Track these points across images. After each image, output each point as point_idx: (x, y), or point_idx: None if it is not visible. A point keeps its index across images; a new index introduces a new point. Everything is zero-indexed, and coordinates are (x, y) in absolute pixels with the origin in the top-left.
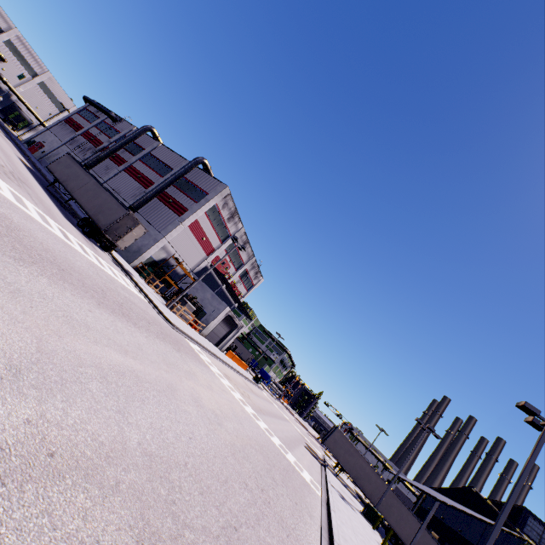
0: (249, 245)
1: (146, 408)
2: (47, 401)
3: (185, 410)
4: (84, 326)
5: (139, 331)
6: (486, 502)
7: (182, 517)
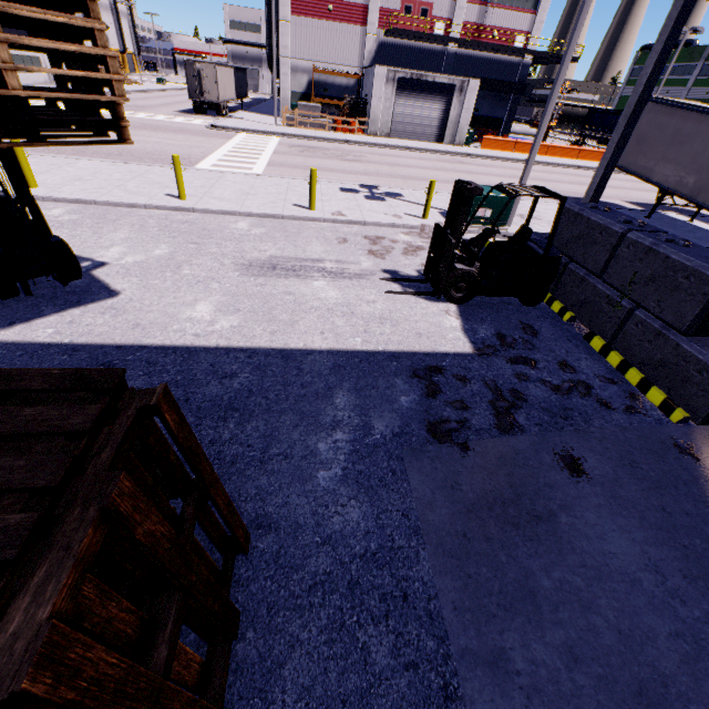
0: None
1: None
2: None
3: None
4: None
5: None
6: None
7: None
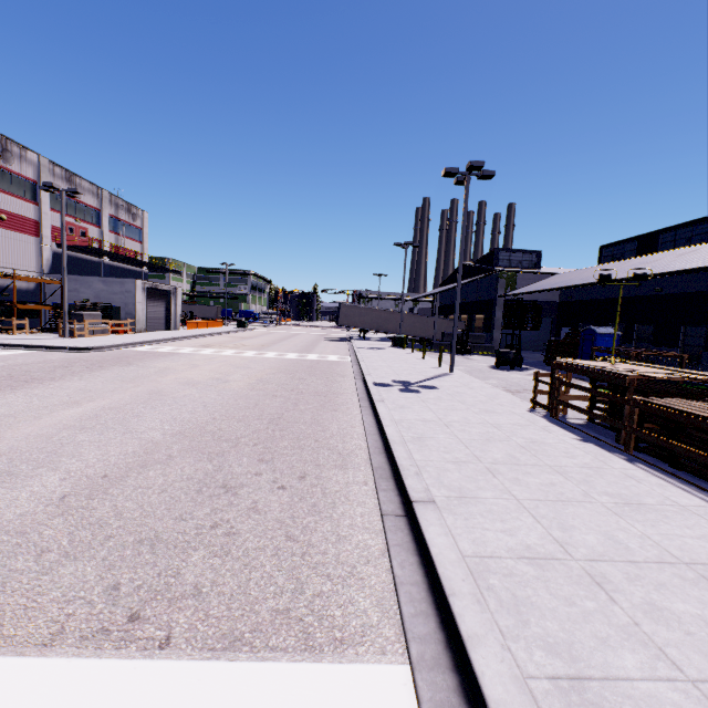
0: (79, 178)
1: (146, 417)
2: (59, 466)
3: (183, 396)
4: (6, 418)
5: (66, 381)
6: (473, 266)
7: (234, 438)
